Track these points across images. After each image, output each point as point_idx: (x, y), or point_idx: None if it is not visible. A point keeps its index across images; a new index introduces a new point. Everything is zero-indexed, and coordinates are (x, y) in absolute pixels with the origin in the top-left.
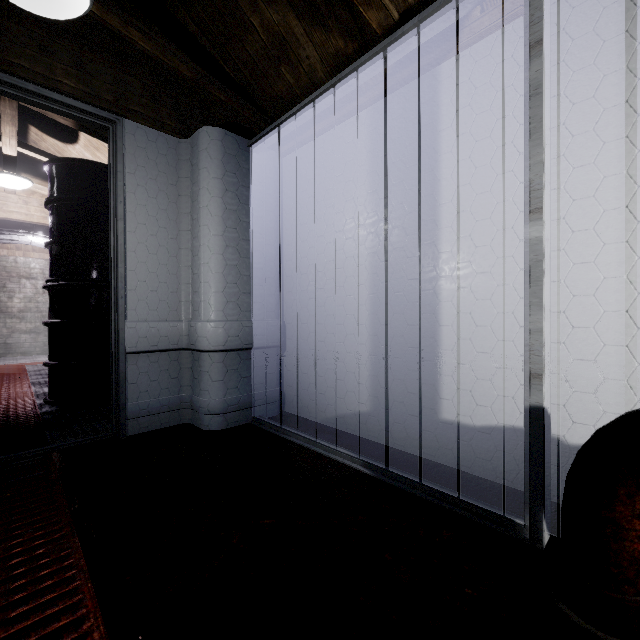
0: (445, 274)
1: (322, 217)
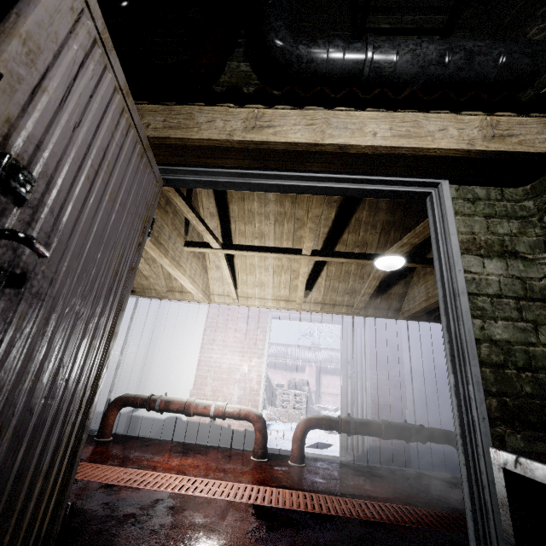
0: None
1: None
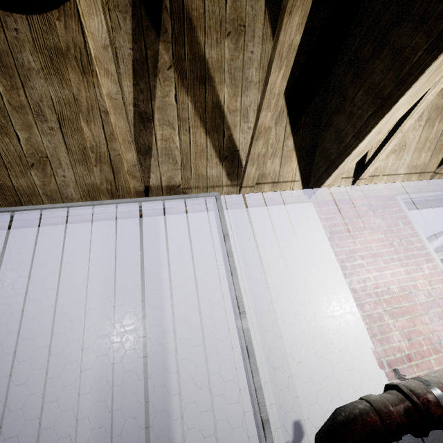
0: (172, 349)
1: (38, 298)
